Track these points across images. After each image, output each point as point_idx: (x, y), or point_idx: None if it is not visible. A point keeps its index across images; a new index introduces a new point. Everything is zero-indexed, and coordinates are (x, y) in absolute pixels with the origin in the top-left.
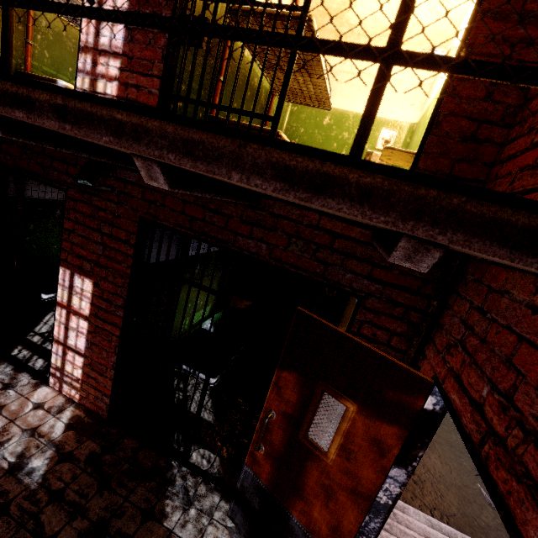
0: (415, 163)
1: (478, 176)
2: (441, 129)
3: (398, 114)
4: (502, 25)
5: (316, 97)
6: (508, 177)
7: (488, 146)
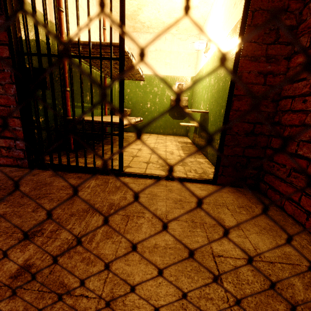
0: (221, 152)
1: (259, 154)
2: (232, 130)
3: (183, 72)
4: (256, 64)
5: (134, 76)
6: (284, 168)
7: (262, 136)
